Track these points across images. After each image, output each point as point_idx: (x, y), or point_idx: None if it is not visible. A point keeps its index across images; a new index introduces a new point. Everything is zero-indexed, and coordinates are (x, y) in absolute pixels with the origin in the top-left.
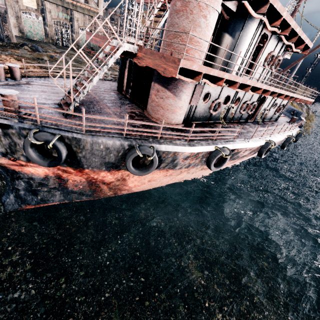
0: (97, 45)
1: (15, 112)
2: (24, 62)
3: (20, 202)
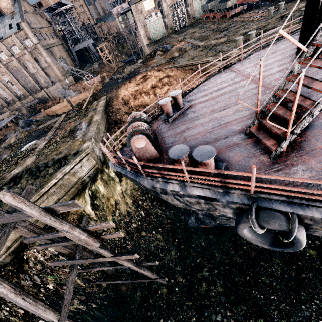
0: (216, 1)
1: (212, 173)
2: (180, 82)
3: (199, 223)
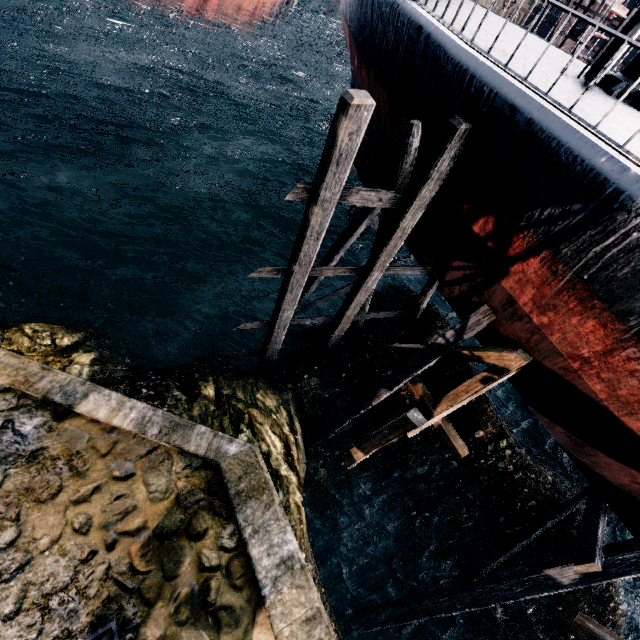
0: None
1: None
2: None
3: None
